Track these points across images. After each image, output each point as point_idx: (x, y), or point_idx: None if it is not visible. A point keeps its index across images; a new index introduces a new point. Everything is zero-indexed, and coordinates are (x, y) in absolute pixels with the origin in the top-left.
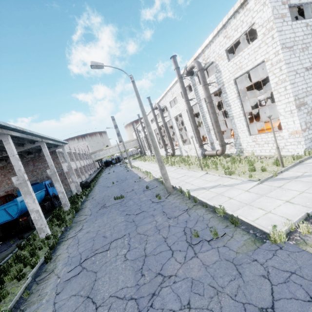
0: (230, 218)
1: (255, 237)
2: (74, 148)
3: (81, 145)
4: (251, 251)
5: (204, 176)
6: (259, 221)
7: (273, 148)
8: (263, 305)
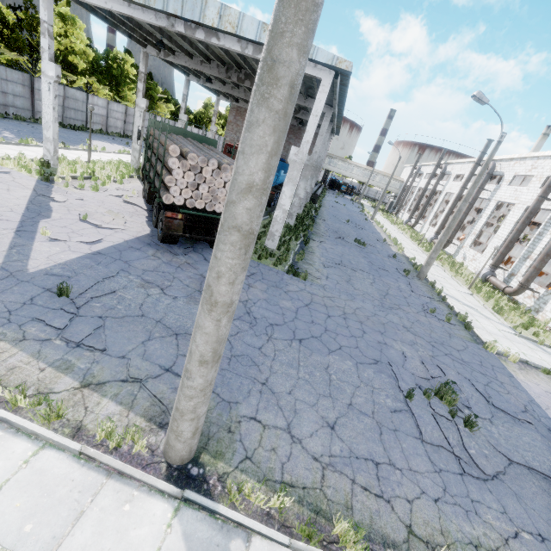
0: (467, 323)
1: (474, 340)
2: None
3: None
4: (465, 339)
5: (465, 294)
6: (486, 340)
7: None
8: (454, 347)
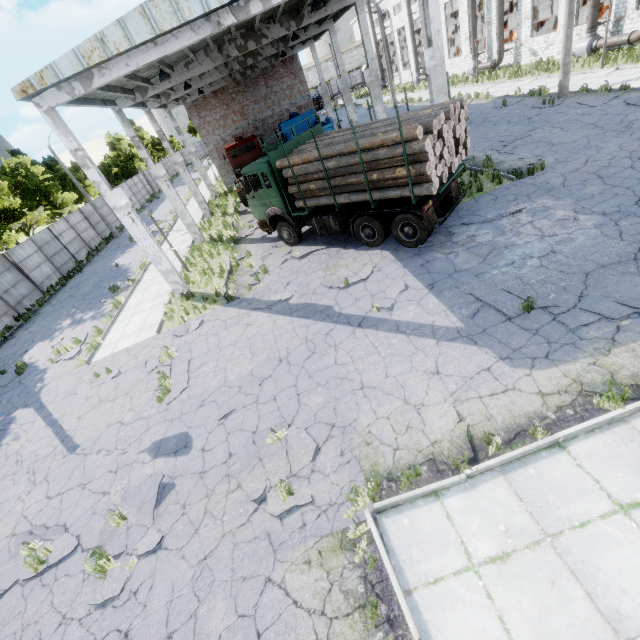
0: None
1: None
2: None
3: None
4: None
5: (613, 73)
6: None
7: None
8: None
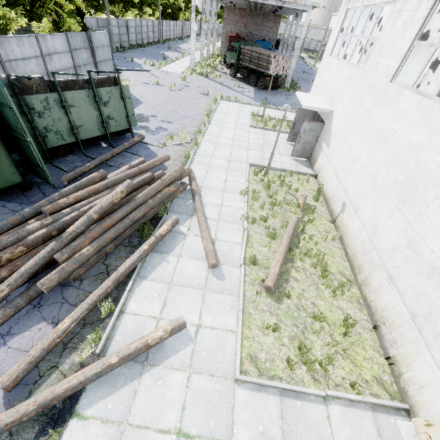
0: None
1: None
2: None
3: None
4: None
5: None
6: None
7: None
8: None
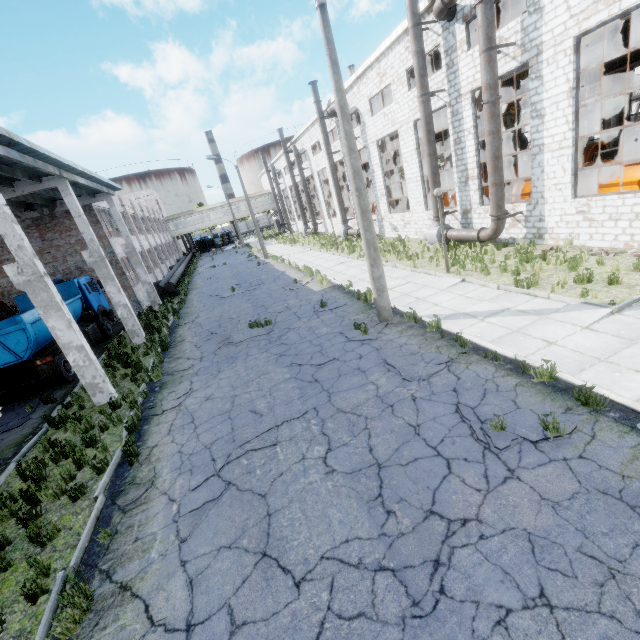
0: (581, 393)
1: None
2: (130, 204)
3: (142, 198)
4: None
5: (457, 286)
6: None
7: (626, 233)
8: None
